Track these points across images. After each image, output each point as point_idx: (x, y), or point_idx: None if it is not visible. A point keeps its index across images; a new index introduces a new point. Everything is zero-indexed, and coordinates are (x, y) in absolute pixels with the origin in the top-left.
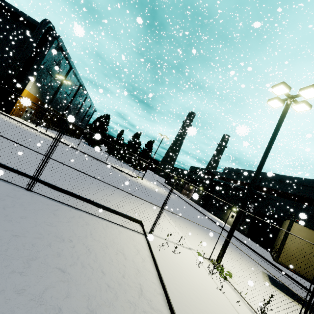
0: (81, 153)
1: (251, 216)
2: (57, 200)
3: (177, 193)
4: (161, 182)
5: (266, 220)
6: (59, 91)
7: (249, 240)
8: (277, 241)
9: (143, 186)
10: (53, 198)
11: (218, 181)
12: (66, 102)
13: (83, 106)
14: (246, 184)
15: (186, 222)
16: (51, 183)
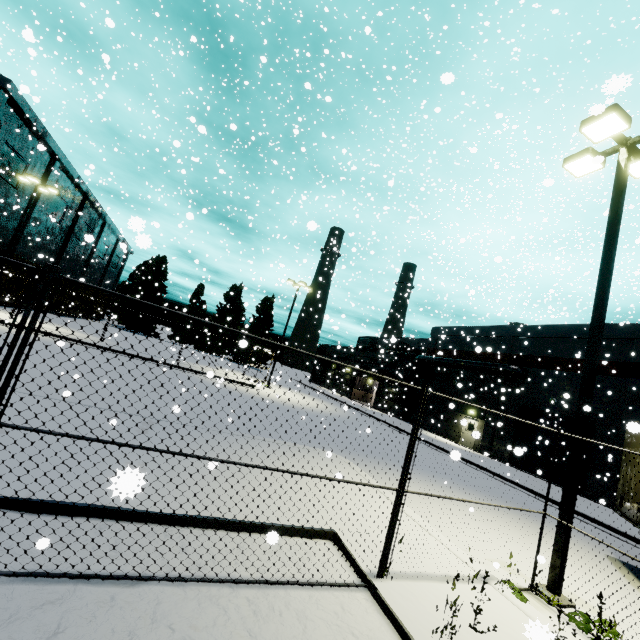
0: (113, 355)
1: (510, 419)
2: (54, 575)
3: (344, 398)
4: (304, 383)
5: (543, 423)
6: (31, 215)
7: (522, 473)
8: (629, 480)
9: (277, 403)
10: (35, 573)
11: (425, 359)
12: (57, 241)
13: (99, 244)
14: (484, 355)
15: None
16: (27, 494)
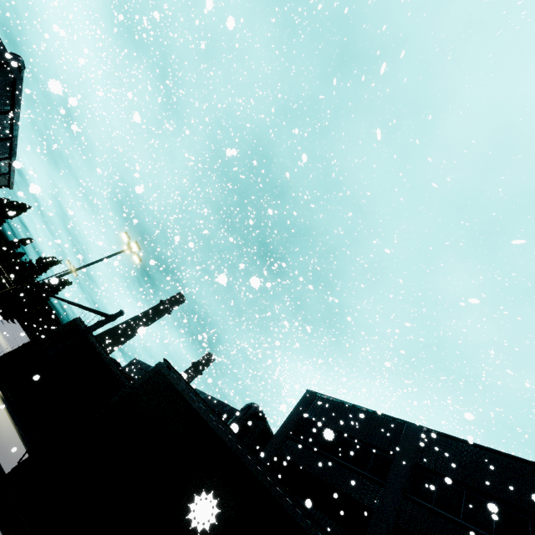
0: None
1: None
2: None
3: None
4: None
5: None
6: None
7: None
8: None
9: None
10: None
11: None
12: None
13: None
14: None
15: None
16: None
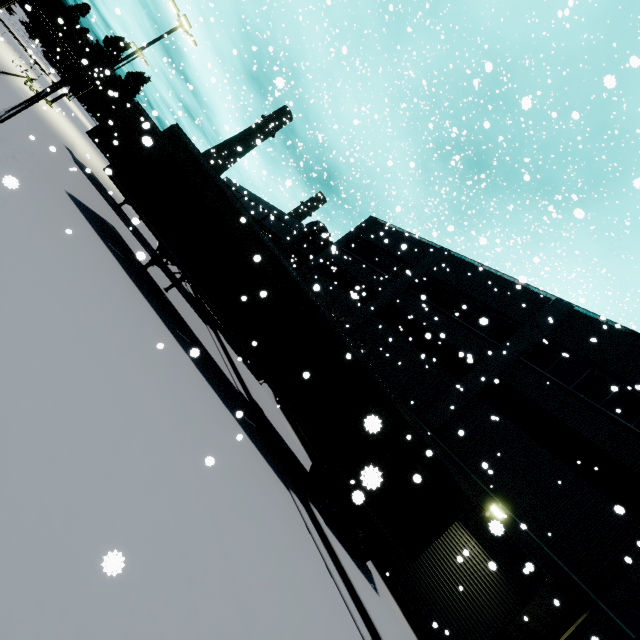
0: None
1: None
2: None
3: None
4: None
5: None
6: None
7: None
8: None
9: None
10: None
11: None
12: None
13: None
14: None
15: (73, 124)
16: None
